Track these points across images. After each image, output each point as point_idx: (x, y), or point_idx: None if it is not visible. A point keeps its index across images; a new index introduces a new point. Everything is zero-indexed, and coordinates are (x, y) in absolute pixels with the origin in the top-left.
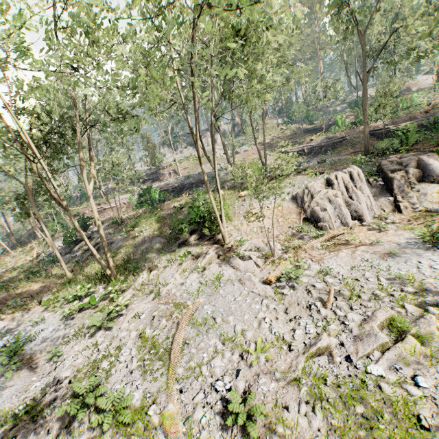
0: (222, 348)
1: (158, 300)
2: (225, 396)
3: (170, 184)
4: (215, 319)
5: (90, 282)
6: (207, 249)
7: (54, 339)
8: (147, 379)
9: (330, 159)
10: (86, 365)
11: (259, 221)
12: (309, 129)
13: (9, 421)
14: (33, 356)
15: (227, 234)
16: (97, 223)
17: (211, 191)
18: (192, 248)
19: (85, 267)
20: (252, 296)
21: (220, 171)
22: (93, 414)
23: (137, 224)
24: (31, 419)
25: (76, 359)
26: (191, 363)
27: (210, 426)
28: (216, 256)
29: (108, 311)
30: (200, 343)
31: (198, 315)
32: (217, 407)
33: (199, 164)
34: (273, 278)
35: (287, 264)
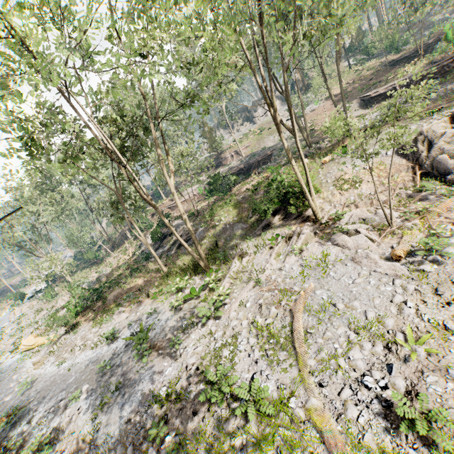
0: (357, 338)
1: (258, 287)
2: (381, 395)
3: (235, 167)
4: (334, 305)
5: (186, 274)
6: (299, 228)
7: (170, 328)
8: (276, 370)
9: (442, 89)
10: (208, 354)
11: (356, 188)
12: (397, 60)
13: (156, 401)
14: (158, 343)
15: (318, 208)
16: (183, 217)
17: (283, 165)
18: (278, 230)
19: (176, 260)
20: (376, 277)
21: (287, 141)
22: (231, 402)
23: (214, 213)
24: (174, 400)
25: (196, 347)
26: (322, 354)
27: (374, 429)
28: (311, 235)
29: (213, 301)
30: (325, 332)
31: (312, 301)
32: (374, 406)
33: (278, 133)
34: (402, 253)
35: (414, 234)
